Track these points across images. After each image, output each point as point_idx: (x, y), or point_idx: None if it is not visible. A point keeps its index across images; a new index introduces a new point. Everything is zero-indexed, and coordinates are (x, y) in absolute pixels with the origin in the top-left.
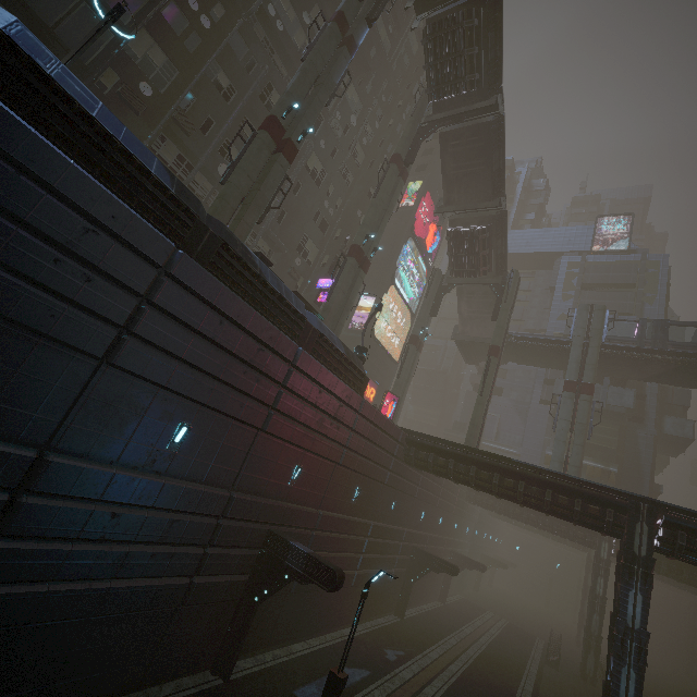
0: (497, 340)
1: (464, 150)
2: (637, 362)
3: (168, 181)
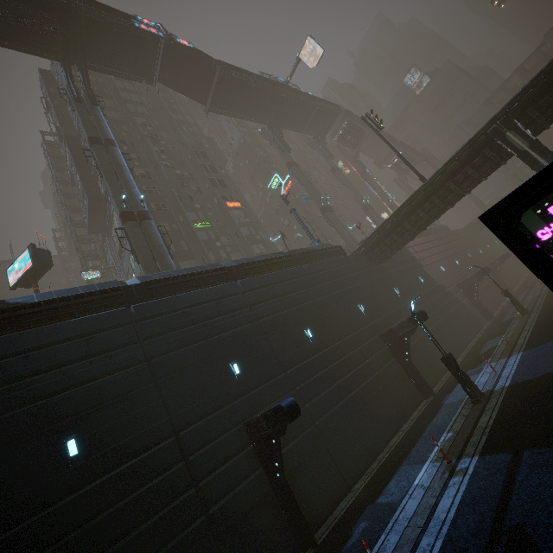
0: None
1: (371, 145)
2: None
3: None
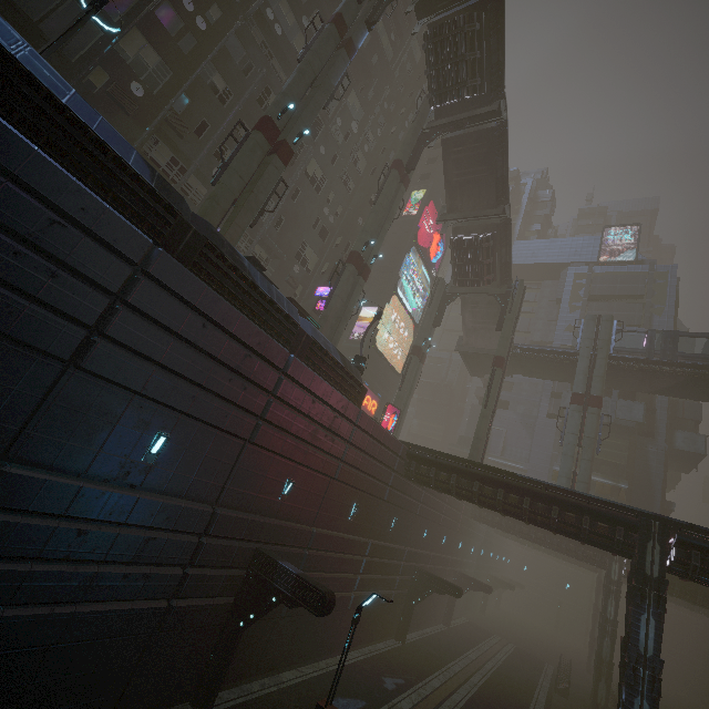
0: (501, 351)
1: (467, 157)
2: (646, 374)
3: (147, 175)
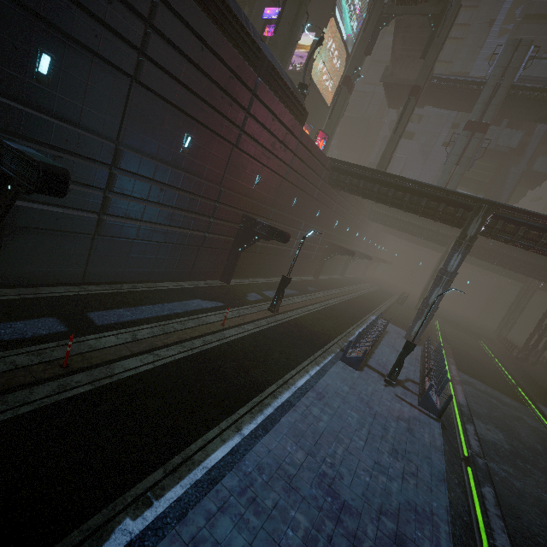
0: (420, 80)
1: None
2: (536, 102)
3: None
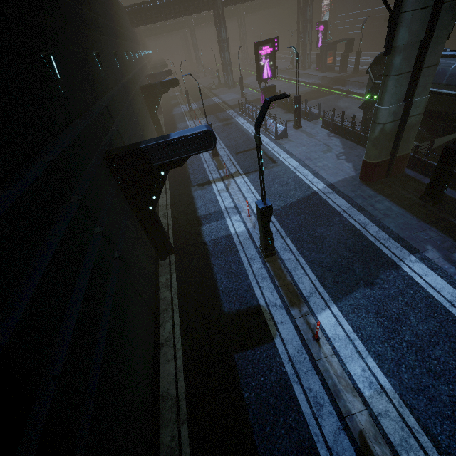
0: None
1: None
2: None
3: None
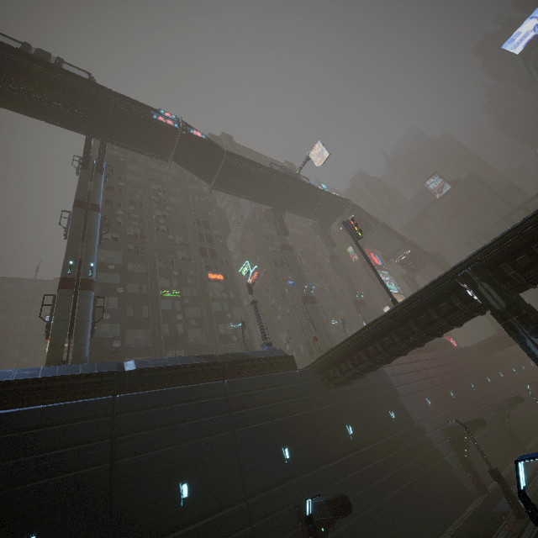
0: None
1: (379, 239)
2: None
3: None
